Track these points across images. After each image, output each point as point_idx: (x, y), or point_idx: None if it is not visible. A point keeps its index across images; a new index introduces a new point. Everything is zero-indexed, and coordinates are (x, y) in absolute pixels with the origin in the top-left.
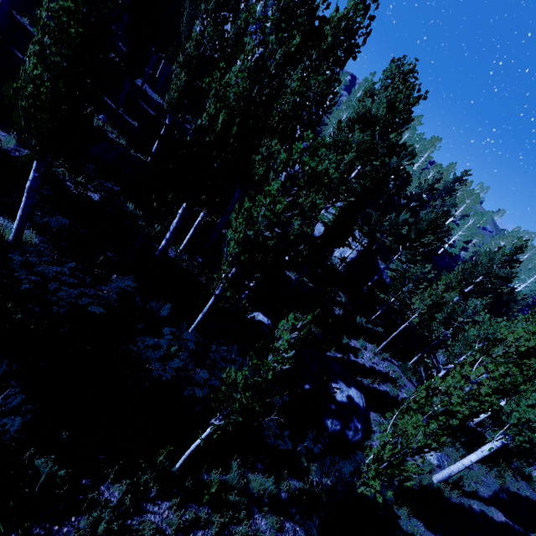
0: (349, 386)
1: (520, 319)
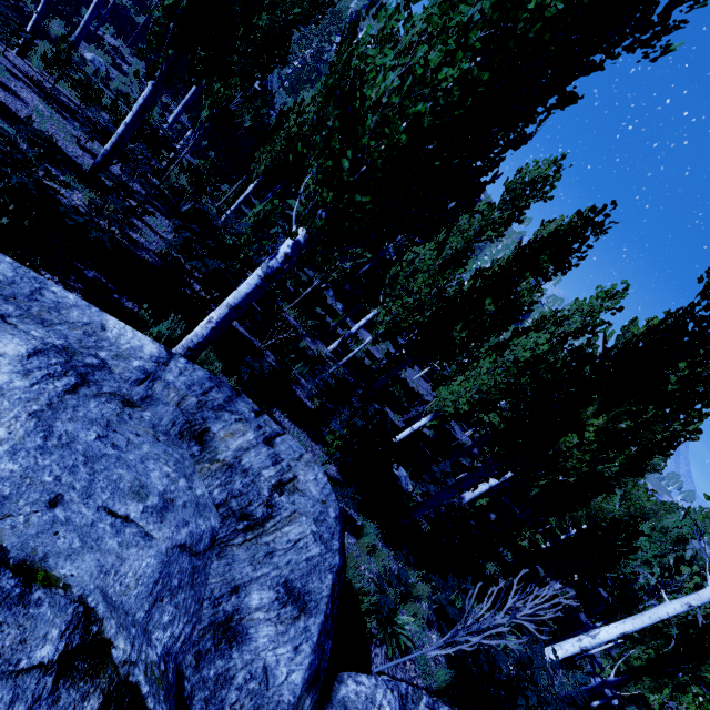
0: None
1: None
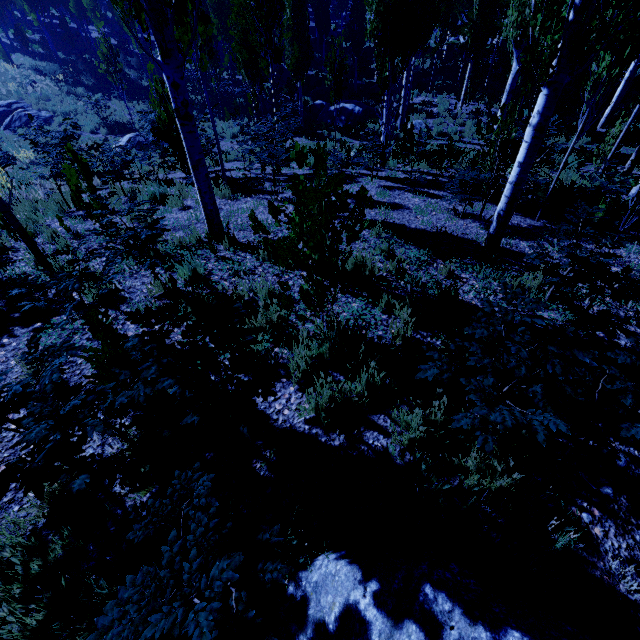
0: (347, 103)
1: None
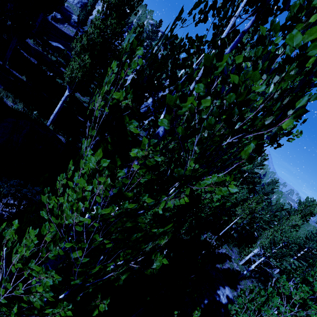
0: (224, 287)
1: (291, 219)
